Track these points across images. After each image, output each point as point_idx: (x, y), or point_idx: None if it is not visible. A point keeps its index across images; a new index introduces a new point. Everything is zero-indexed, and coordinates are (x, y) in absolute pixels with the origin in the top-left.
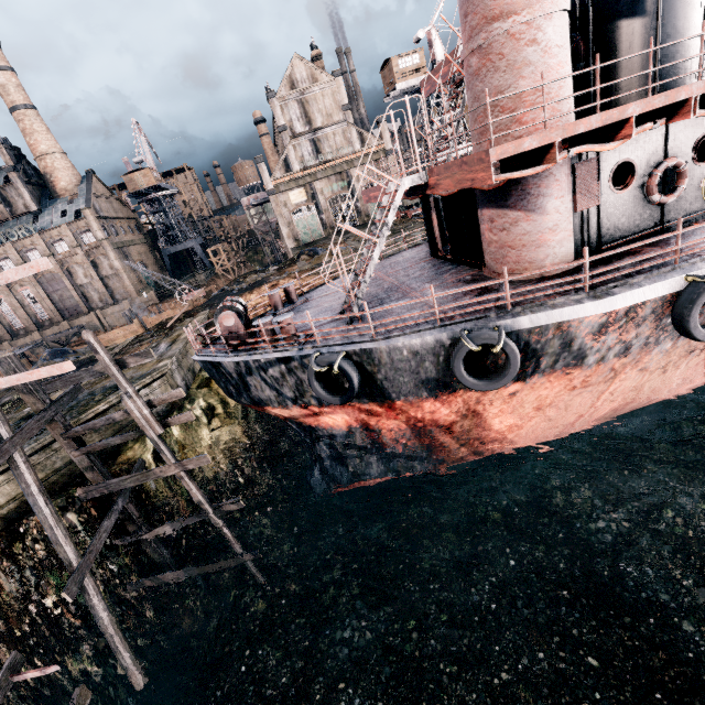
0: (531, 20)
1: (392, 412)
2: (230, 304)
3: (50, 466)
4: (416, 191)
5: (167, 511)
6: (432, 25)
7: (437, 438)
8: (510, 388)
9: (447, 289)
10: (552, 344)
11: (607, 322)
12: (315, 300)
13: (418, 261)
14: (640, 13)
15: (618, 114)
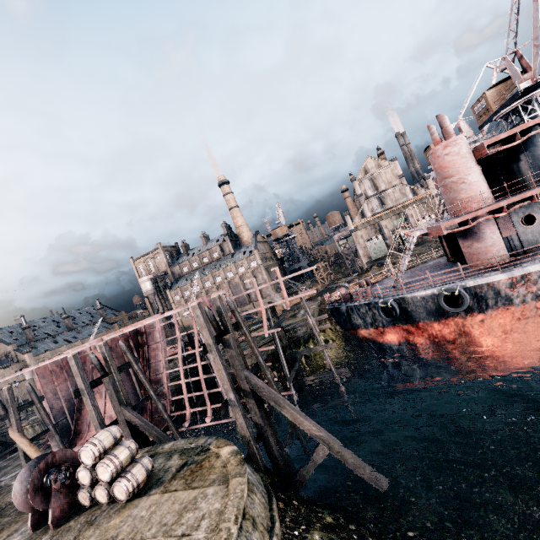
0: (460, 177)
1: (419, 331)
2: (343, 285)
3: (267, 352)
4: (425, 234)
5: (309, 382)
6: (459, 120)
7: (450, 351)
8: (478, 317)
9: (445, 274)
10: (489, 293)
11: (513, 282)
12: (381, 284)
13: (438, 264)
14: (518, 160)
15: (496, 206)
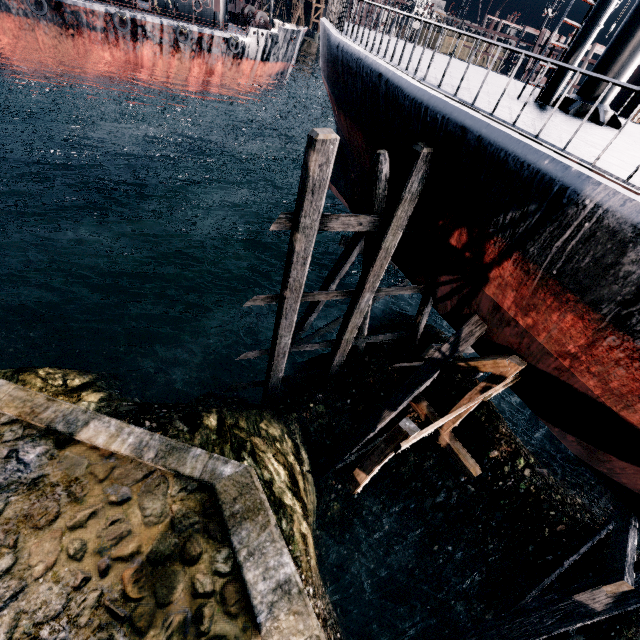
0: None
1: None
2: None
3: None
4: None
5: None
6: None
7: None
8: None
9: None
10: None
11: None
12: None
13: None
14: None
15: None
